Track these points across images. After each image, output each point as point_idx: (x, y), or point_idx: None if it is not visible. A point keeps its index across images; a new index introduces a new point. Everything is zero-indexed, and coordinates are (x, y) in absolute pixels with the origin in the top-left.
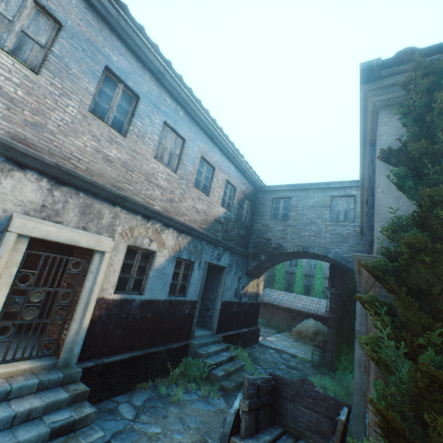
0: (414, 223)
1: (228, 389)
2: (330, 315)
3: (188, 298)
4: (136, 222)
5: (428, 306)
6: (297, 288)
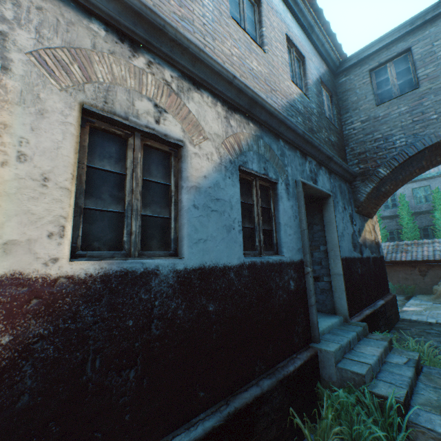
0: None
1: None
2: None
3: (286, 257)
4: (89, 40)
5: None
6: (408, 234)
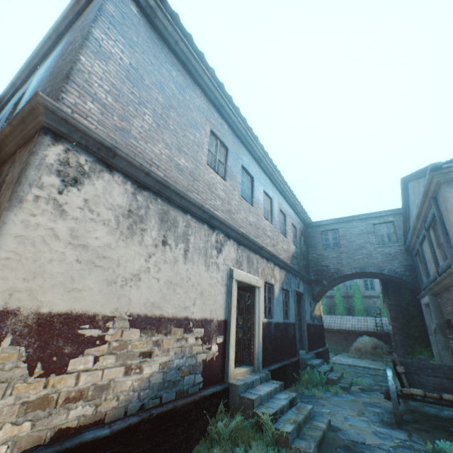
0: None
1: (346, 388)
2: (393, 324)
3: (291, 321)
4: (264, 264)
5: None
6: (339, 310)
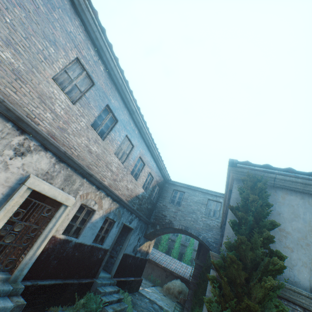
0: (236, 246)
1: None
2: (192, 280)
3: (104, 246)
4: (91, 190)
5: (234, 288)
6: (174, 253)
